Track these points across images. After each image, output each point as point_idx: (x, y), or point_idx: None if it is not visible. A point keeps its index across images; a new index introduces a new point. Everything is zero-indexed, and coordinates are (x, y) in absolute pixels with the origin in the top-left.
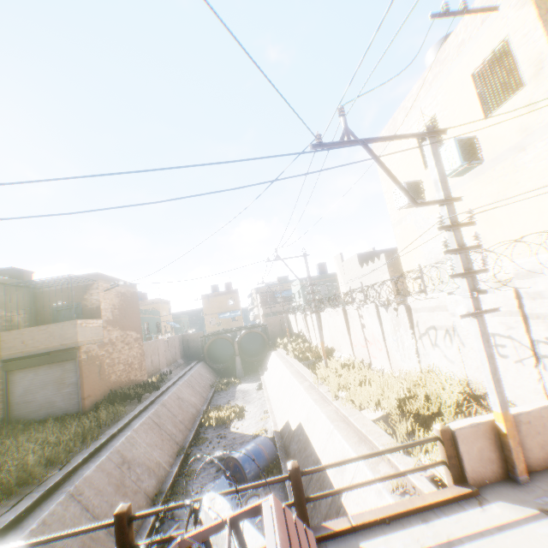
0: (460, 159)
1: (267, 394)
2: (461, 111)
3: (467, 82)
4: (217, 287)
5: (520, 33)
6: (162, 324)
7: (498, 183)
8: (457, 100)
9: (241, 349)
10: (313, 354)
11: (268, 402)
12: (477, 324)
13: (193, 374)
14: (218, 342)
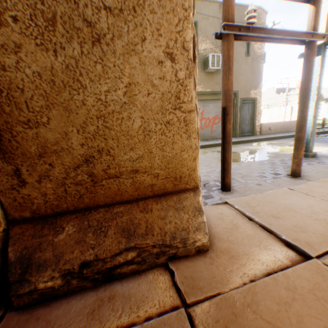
0: None
1: None
2: None
3: None
4: None
5: None
6: None
7: None
8: None
9: None
10: None
11: None
12: None
13: None
14: None
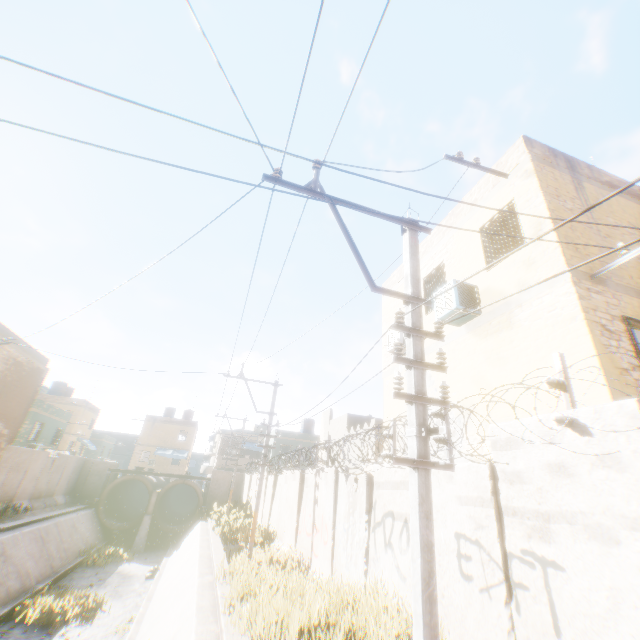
0: (457, 301)
1: (155, 587)
2: (467, 261)
3: (475, 234)
4: (174, 411)
5: (524, 198)
6: (70, 438)
7: (494, 339)
8: (465, 250)
9: (159, 506)
10: (245, 535)
11: (147, 600)
12: (418, 481)
13: (63, 522)
14: (138, 488)
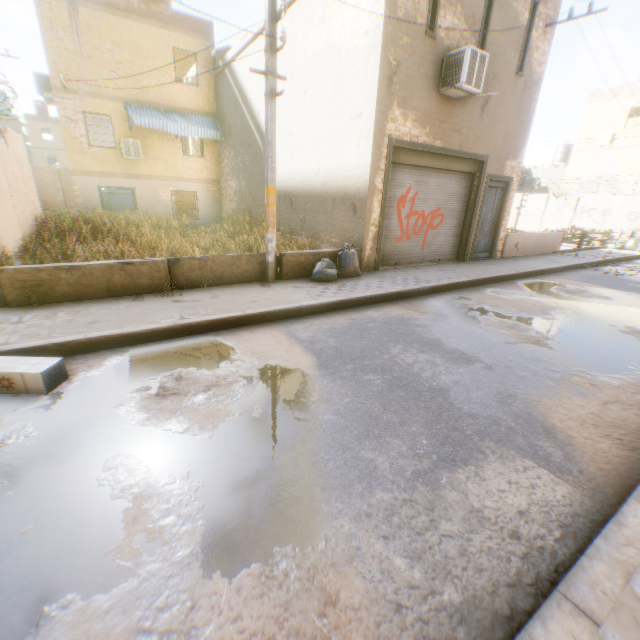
0: None
1: None
2: None
3: None
4: None
5: None
6: None
7: None
8: None
9: None
10: None
11: None
12: None
13: None
14: None
